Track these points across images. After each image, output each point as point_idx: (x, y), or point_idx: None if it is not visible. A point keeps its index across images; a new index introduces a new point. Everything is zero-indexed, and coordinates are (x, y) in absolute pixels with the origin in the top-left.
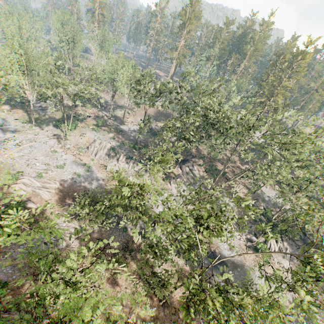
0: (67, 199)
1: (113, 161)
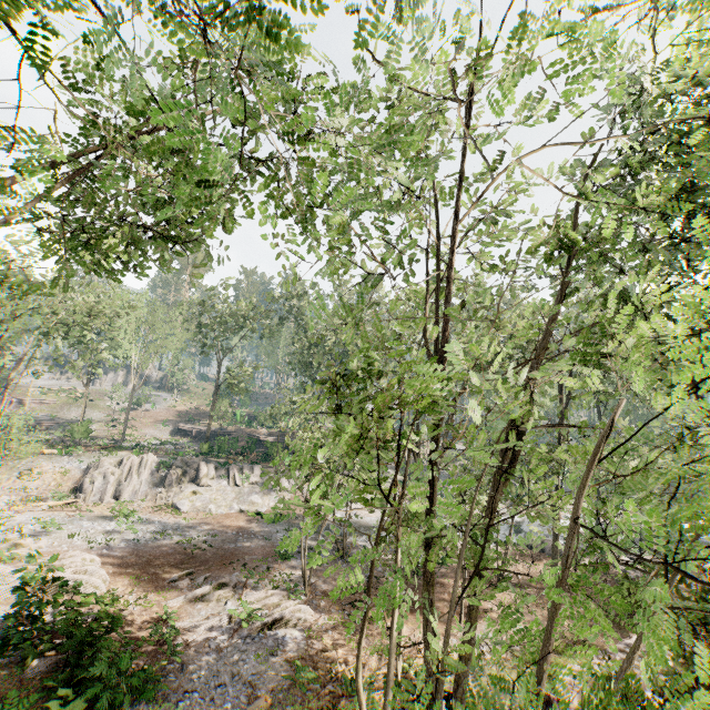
0: (162, 573)
1: (183, 487)
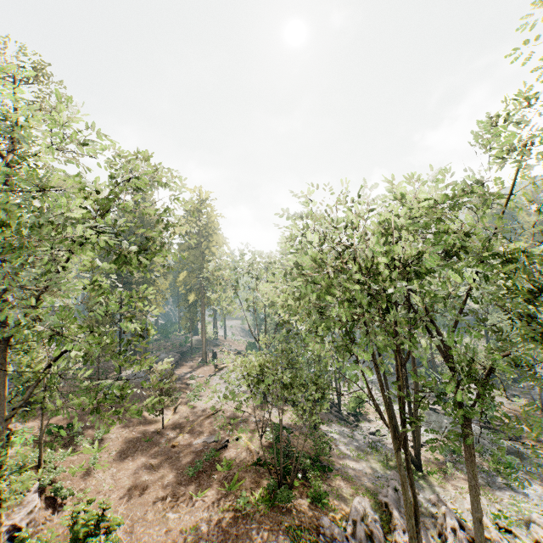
0: None
1: None
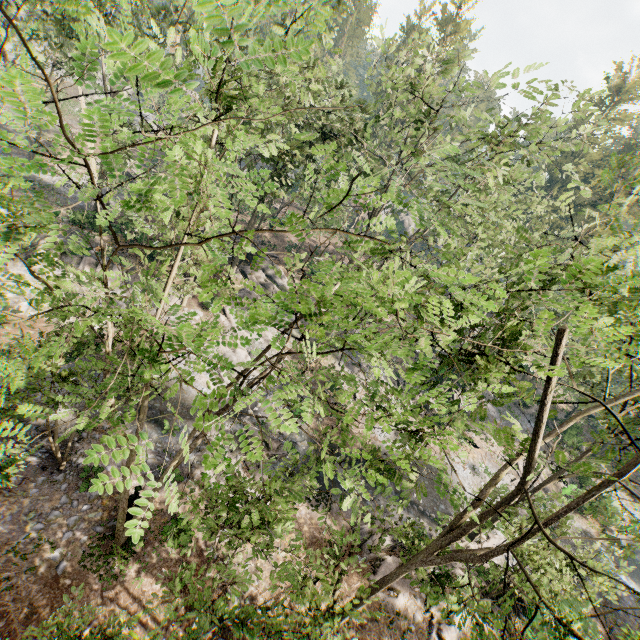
0: None
1: (11, 265)
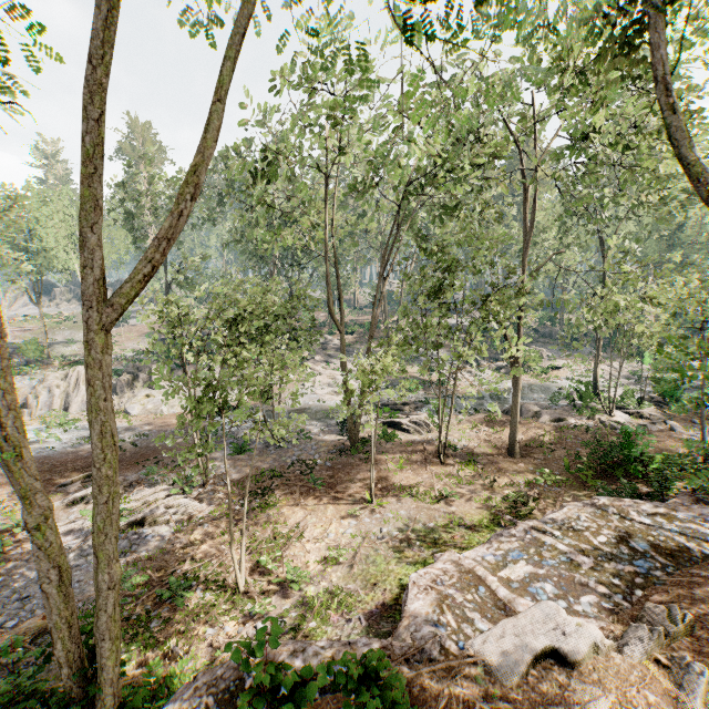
0: (56, 479)
1: (136, 392)
